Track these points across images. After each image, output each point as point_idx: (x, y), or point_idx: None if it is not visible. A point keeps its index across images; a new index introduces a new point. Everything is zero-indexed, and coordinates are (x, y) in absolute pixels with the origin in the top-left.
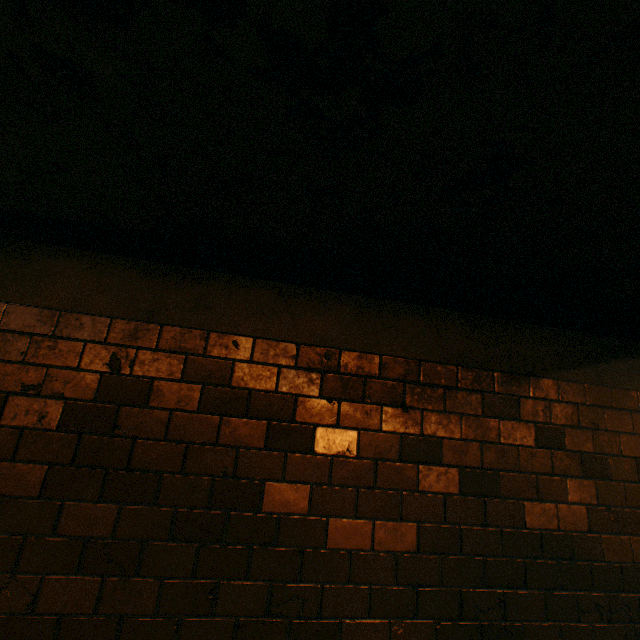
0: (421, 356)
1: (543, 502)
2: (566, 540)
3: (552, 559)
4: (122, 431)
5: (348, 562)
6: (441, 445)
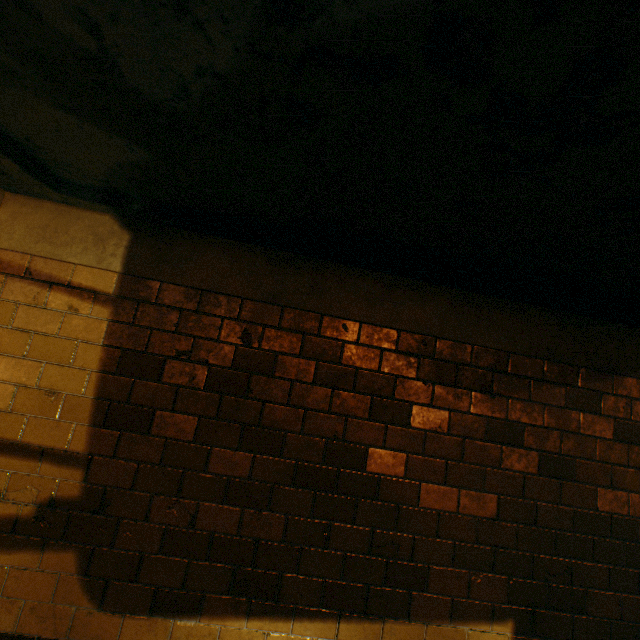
0: (510, 348)
1: (615, 490)
2: (634, 525)
3: (619, 540)
4: (253, 395)
5: (436, 520)
6: (523, 430)
